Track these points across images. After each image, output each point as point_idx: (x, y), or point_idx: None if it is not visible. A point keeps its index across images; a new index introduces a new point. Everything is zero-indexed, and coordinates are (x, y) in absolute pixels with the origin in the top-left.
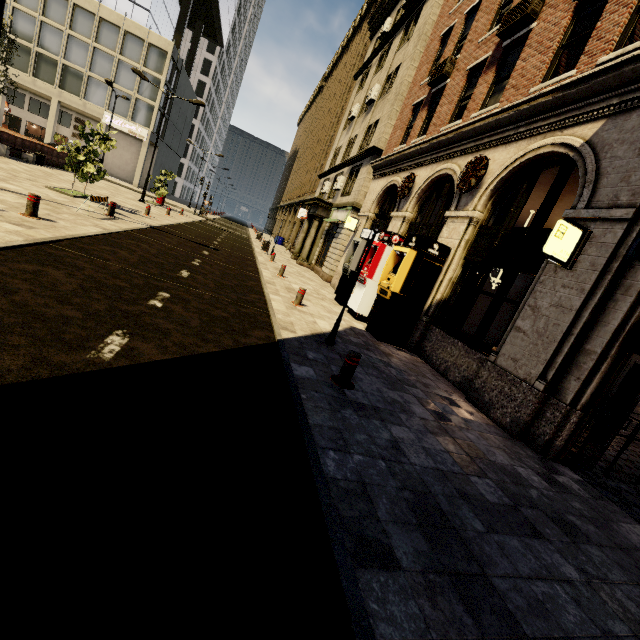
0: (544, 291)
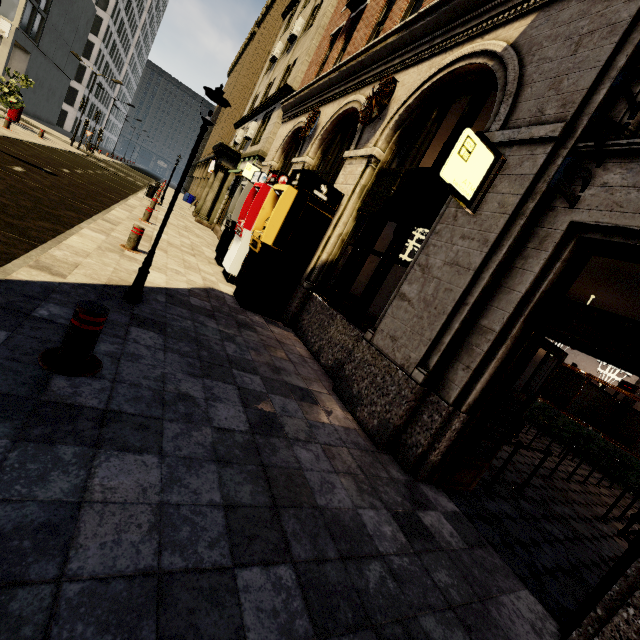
0: (439, 244)
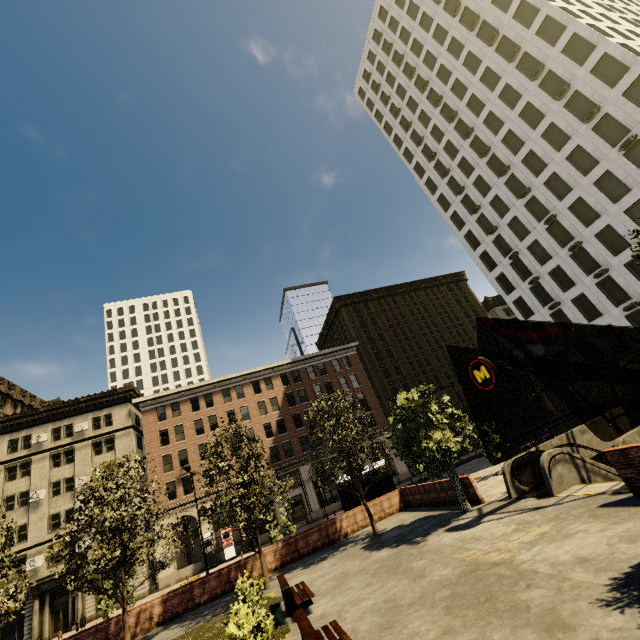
0: (277, 509)
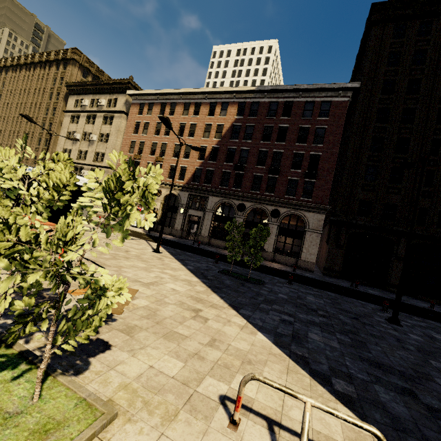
0: (178, 216)
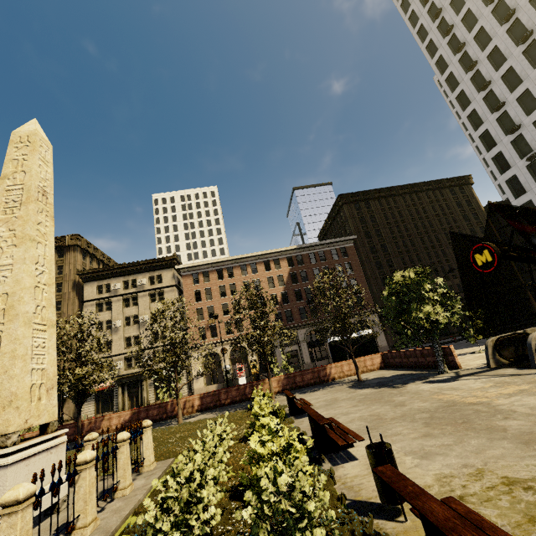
0: (278, 358)
